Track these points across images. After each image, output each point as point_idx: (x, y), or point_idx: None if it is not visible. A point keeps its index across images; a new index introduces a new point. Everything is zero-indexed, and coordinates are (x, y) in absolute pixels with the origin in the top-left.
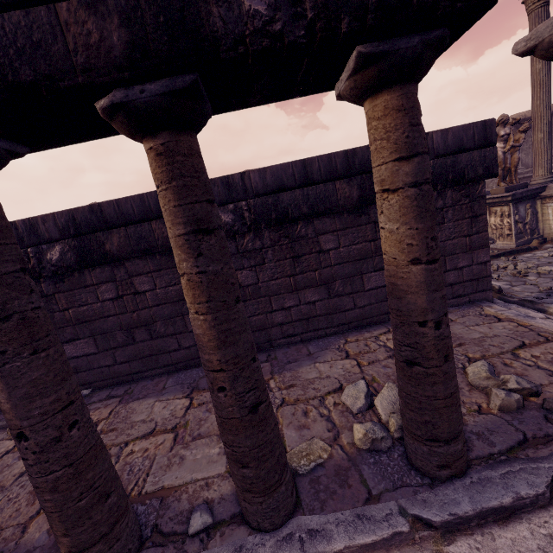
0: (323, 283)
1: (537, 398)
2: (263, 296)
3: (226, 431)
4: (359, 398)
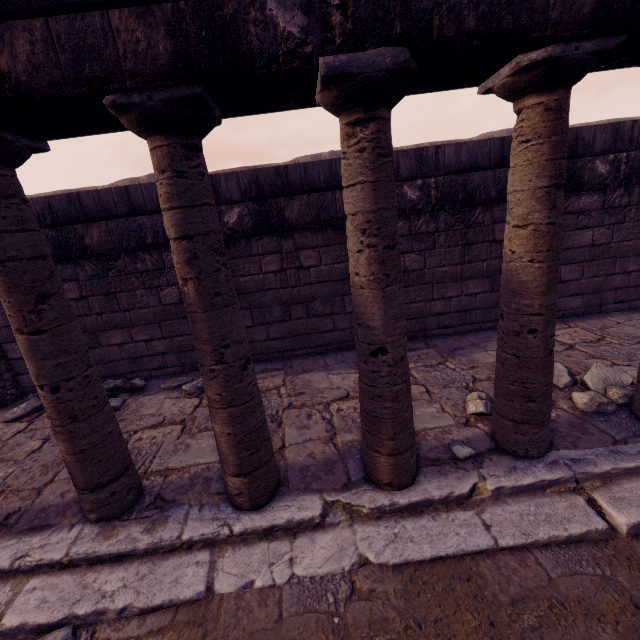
0: (489, 275)
1: None
2: (426, 283)
3: (523, 369)
4: (562, 376)
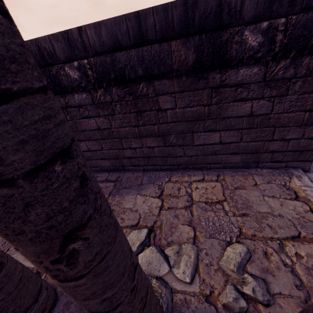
0: (160, 135)
1: (264, 308)
2: (116, 138)
3: None
4: (134, 245)
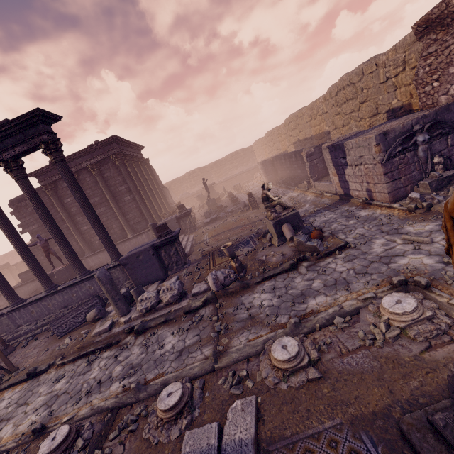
0: None
1: None
2: None
3: None
4: None
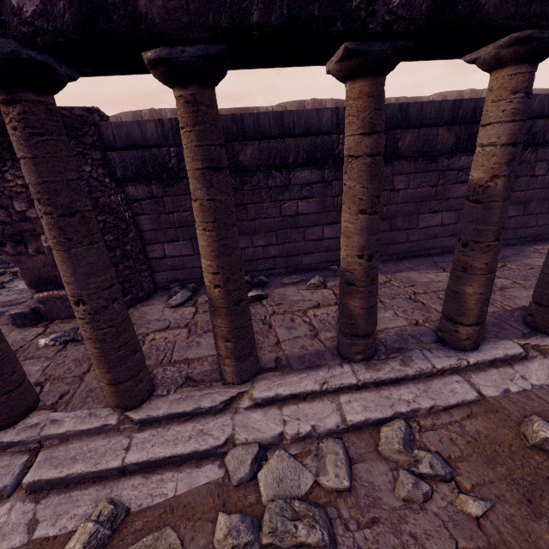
0: (523, 203)
1: None
2: None
3: None
4: None
